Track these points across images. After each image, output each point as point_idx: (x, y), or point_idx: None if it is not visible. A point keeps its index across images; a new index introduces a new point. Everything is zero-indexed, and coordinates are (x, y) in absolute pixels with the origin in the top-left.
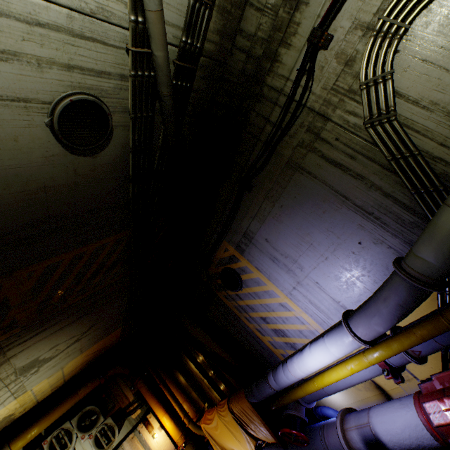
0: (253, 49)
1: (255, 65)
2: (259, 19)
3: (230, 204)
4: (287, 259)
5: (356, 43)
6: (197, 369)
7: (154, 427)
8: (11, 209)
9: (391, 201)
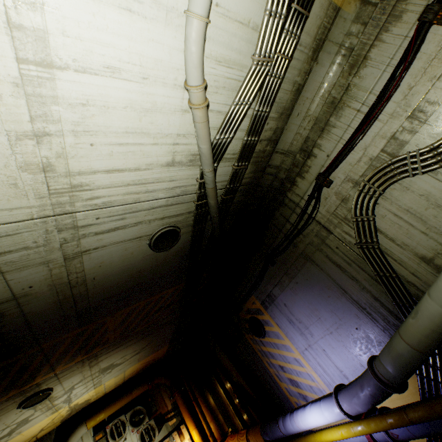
0: (278, 173)
1: (280, 183)
2: (282, 158)
3: (259, 270)
4: (301, 324)
5: (348, 190)
6: (225, 394)
7: (185, 438)
8: (122, 283)
9: (378, 303)
